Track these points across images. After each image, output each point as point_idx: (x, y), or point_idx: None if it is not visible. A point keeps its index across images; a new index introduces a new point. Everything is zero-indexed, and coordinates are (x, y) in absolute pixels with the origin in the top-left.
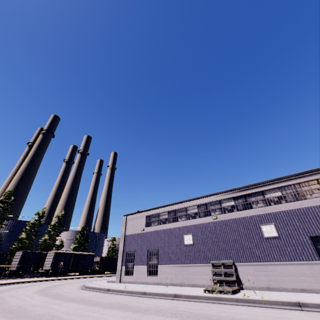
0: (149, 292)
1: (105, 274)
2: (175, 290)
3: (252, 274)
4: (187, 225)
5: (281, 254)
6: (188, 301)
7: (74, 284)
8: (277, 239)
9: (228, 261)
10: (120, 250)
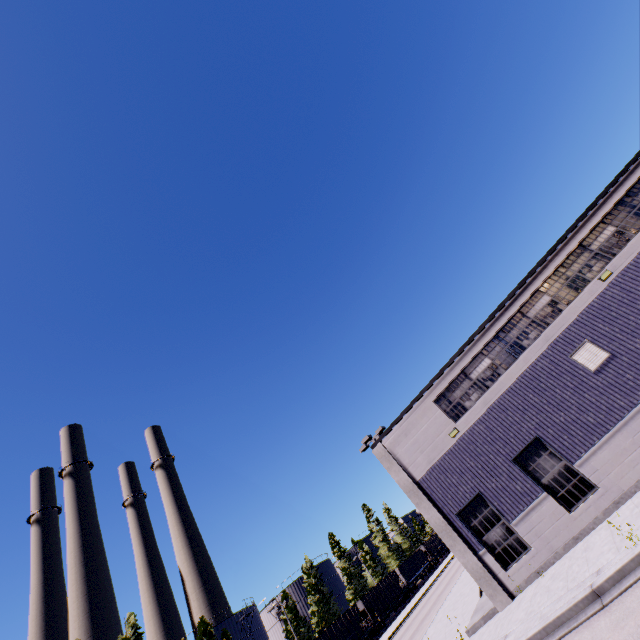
0: None
1: None
2: None
3: None
4: (558, 336)
5: None
6: None
7: None
8: None
9: None
10: (437, 524)
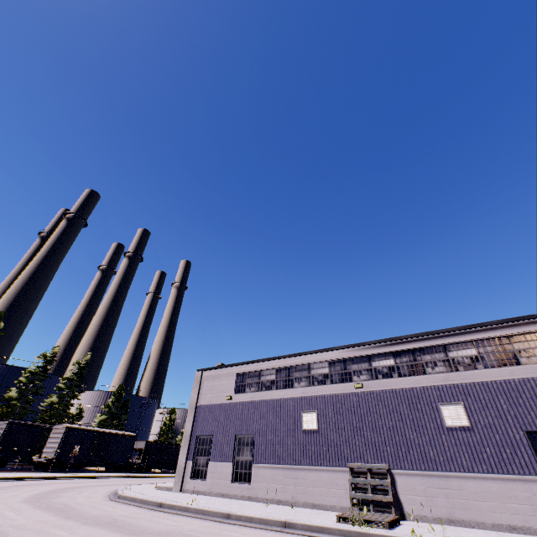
0: (236, 515)
1: (151, 473)
2: (284, 514)
3: (421, 492)
4: (309, 396)
5: (474, 459)
6: (309, 536)
7: (97, 488)
8: (469, 432)
9: (379, 466)
10: (186, 431)
